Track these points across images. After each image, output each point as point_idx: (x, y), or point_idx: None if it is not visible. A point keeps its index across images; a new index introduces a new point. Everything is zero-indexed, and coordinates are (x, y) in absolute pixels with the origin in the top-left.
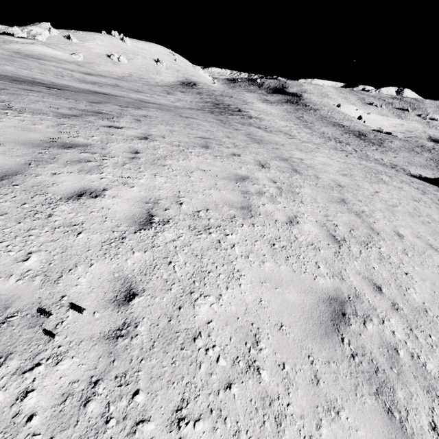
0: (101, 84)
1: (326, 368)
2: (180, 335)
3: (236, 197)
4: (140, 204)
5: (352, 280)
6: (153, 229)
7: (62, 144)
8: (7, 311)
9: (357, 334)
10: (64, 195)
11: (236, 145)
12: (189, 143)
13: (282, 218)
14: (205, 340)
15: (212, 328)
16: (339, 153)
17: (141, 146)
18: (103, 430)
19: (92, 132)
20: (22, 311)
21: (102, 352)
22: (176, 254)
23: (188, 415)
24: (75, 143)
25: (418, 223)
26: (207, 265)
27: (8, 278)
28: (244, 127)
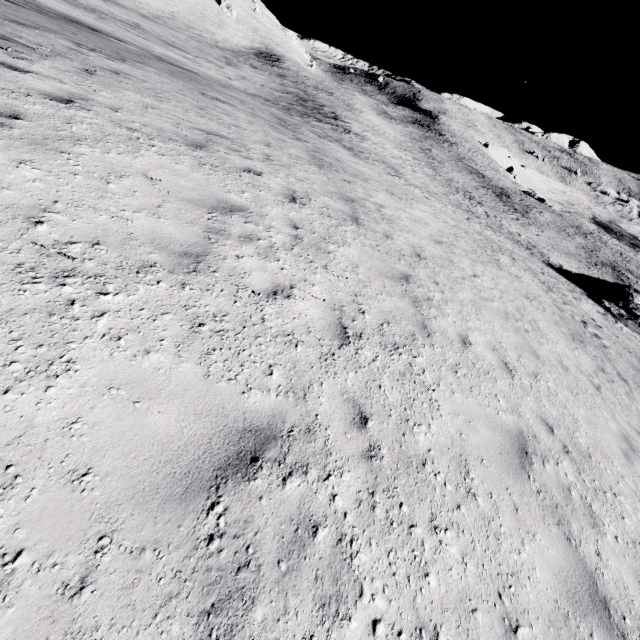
0: (106, 16)
1: (128, 561)
2: None
3: (187, 236)
4: None
5: (320, 403)
6: None
7: None
8: None
9: (254, 497)
10: None
11: (269, 159)
12: (167, 132)
13: (262, 285)
14: None
15: None
16: (460, 213)
17: (39, 110)
18: None
19: None
20: None
21: None
22: None
23: None
24: None
25: (508, 330)
26: None
27: None
28: (319, 140)
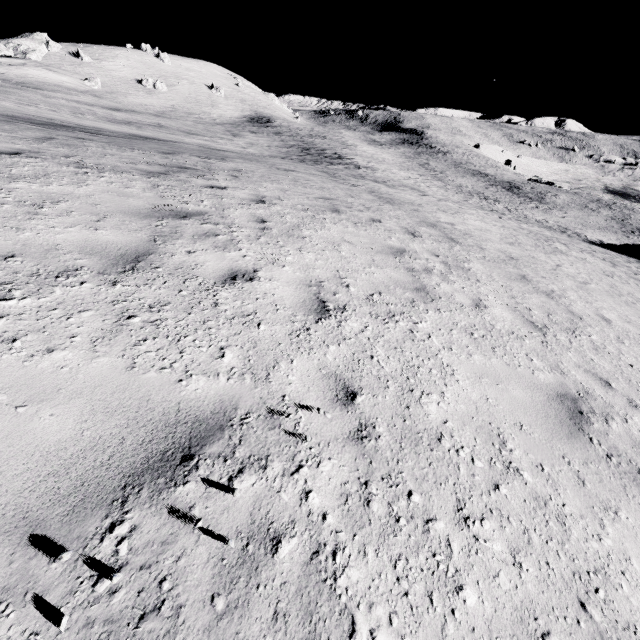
0: (139, 124)
1: (586, 469)
2: (423, 435)
3: (405, 277)
4: (303, 287)
5: (574, 375)
6: (334, 318)
7: (174, 213)
8: (238, 412)
9: (603, 434)
10: (216, 278)
11: (368, 208)
12: (314, 206)
13: (467, 301)
14: (450, 441)
15: (451, 429)
16: (490, 214)
17: (264, 212)
18: (398, 528)
19: (198, 195)
20: (252, 412)
21: (355, 454)
22: (373, 347)
23: (470, 515)
24: (187, 211)
25: (621, 305)
26: (412, 359)
27: (217, 377)
28: (360, 181)
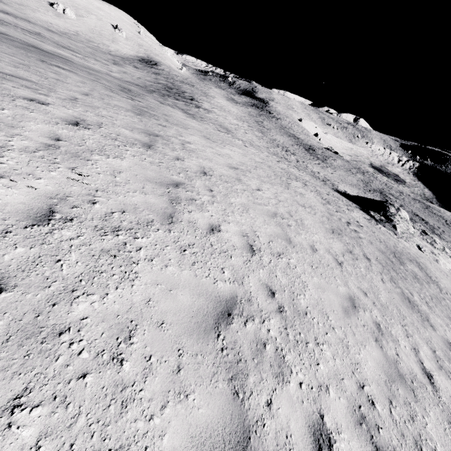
0: (8, 24)
1: None
2: None
3: None
4: None
5: None
6: None
7: None
8: None
9: None
10: None
11: (74, 100)
12: None
13: None
14: None
15: None
16: (273, 157)
17: None
18: None
19: None
20: None
21: None
22: None
23: None
24: None
25: (269, 224)
26: None
27: None
28: (158, 104)
